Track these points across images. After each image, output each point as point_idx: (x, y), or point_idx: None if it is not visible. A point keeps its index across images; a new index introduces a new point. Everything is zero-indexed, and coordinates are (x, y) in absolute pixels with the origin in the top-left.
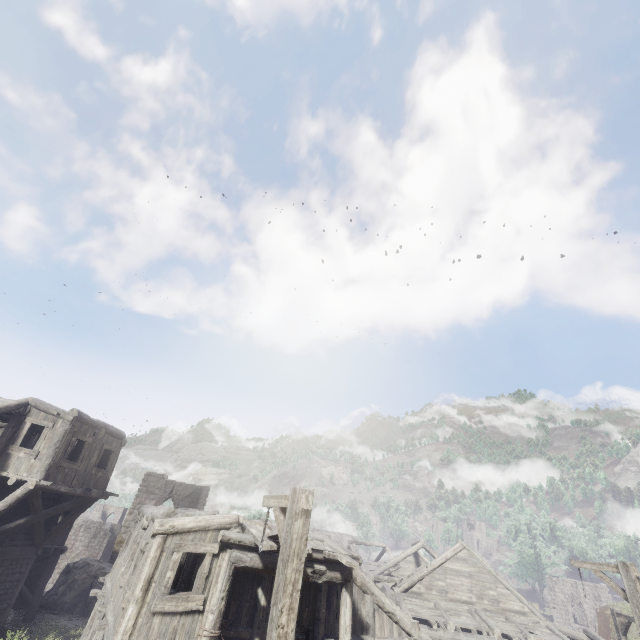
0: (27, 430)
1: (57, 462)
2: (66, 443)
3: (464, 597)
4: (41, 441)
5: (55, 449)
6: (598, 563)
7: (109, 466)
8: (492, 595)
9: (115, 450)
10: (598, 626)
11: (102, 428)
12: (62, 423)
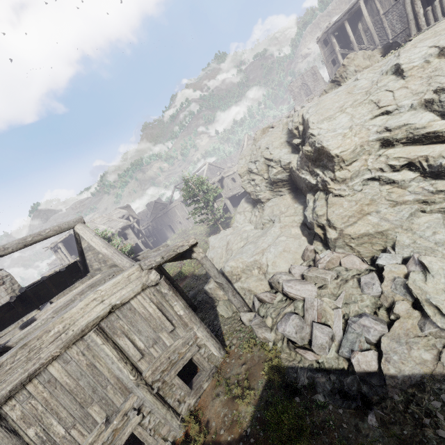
0: None
1: None
2: None
3: None
4: None
5: None
6: None
7: None
8: None
9: None
10: None
11: None
12: None
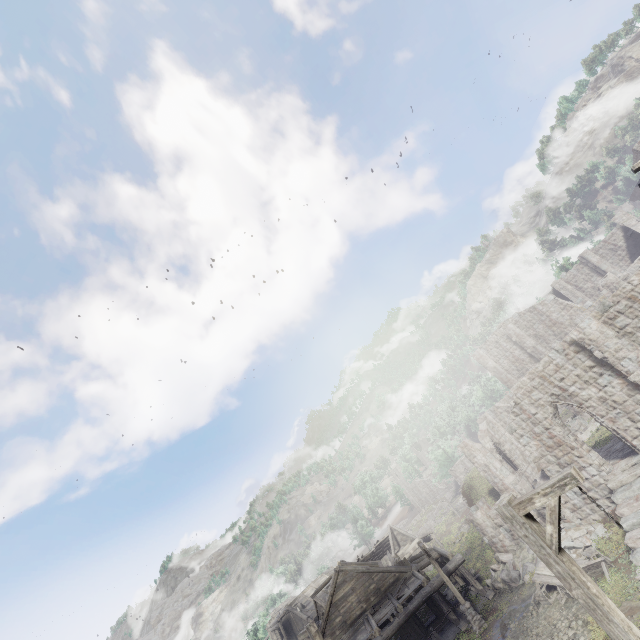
0: None
1: None
2: None
3: (358, 612)
4: None
5: None
6: (303, 632)
7: None
8: (373, 588)
9: None
10: (467, 502)
11: None
12: None
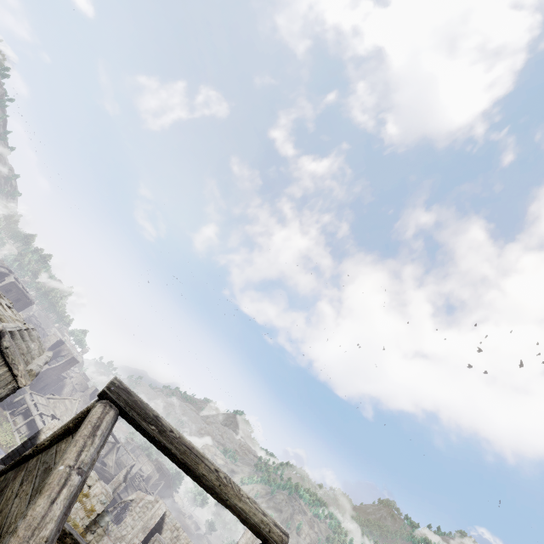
0: (4, 280)
1: (1, 289)
2: (6, 286)
3: (58, 412)
4: (2, 283)
5: (2, 285)
6: None
7: (19, 304)
8: (64, 418)
9: (24, 301)
10: None
11: (22, 291)
12: (9, 281)
